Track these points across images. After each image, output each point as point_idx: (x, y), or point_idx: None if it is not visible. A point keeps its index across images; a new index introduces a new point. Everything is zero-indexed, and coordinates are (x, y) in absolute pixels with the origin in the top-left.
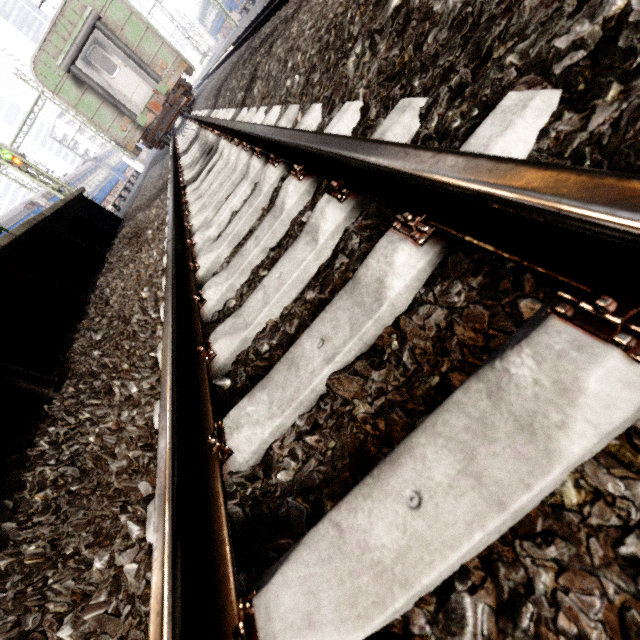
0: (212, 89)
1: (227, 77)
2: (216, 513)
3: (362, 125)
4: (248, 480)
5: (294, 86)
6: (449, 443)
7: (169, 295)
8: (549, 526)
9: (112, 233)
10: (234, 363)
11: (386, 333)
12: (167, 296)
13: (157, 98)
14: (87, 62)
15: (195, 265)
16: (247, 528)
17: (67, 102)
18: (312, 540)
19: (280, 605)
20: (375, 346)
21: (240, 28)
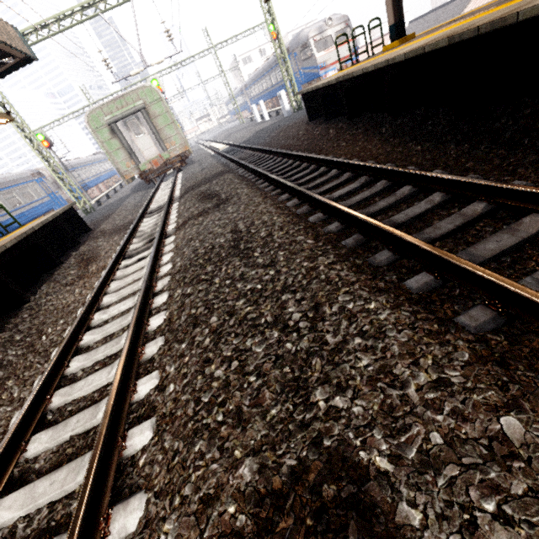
0: (190, 179)
1: (194, 187)
2: (8, 471)
3: (159, 328)
4: (27, 463)
5: (176, 266)
6: (68, 470)
7: (54, 359)
8: (70, 496)
9: (76, 242)
10: (57, 409)
11: (93, 428)
12: (54, 358)
13: (159, 160)
14: (125, 124)
15: (82, 338)
16: (15, 480)
17: (99, 138)
18: (26, 487)
19: (6, 502)
20: (89, 431)
21: (239, 133)
